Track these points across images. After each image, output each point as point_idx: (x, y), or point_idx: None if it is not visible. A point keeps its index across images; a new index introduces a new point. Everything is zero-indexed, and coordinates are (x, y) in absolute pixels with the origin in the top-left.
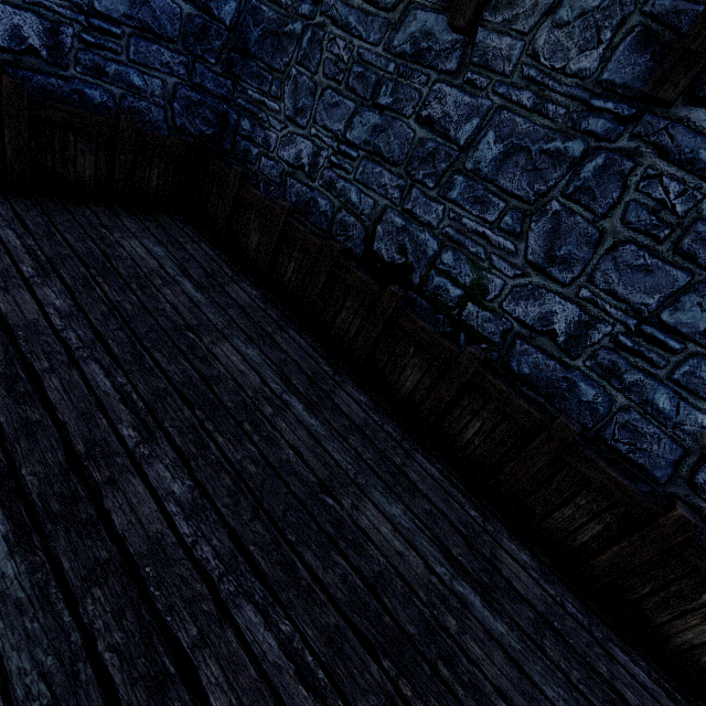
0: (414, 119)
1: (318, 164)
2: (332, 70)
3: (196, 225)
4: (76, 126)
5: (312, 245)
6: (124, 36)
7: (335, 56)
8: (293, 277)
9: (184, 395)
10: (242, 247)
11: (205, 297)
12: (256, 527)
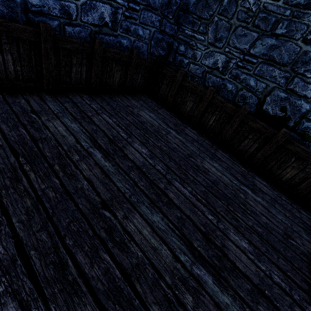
0: (301, 41)
1: (228, 67)
2: (243, 16)
3: (154, 99)
4: (116, 59)
5: (229, 108)
6: (139, 10)
7: (246, 9)
8: (214, 123)
9: (212, 193)
10: (180, 109)
11: (182, 138)
12: (282, 262)
